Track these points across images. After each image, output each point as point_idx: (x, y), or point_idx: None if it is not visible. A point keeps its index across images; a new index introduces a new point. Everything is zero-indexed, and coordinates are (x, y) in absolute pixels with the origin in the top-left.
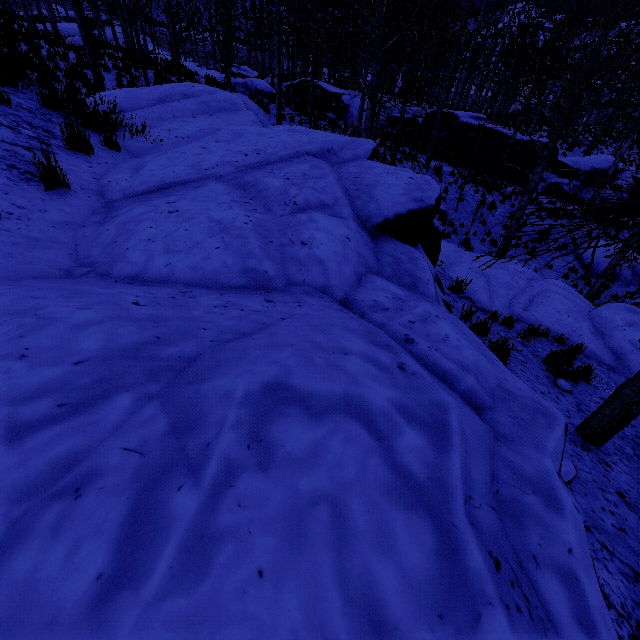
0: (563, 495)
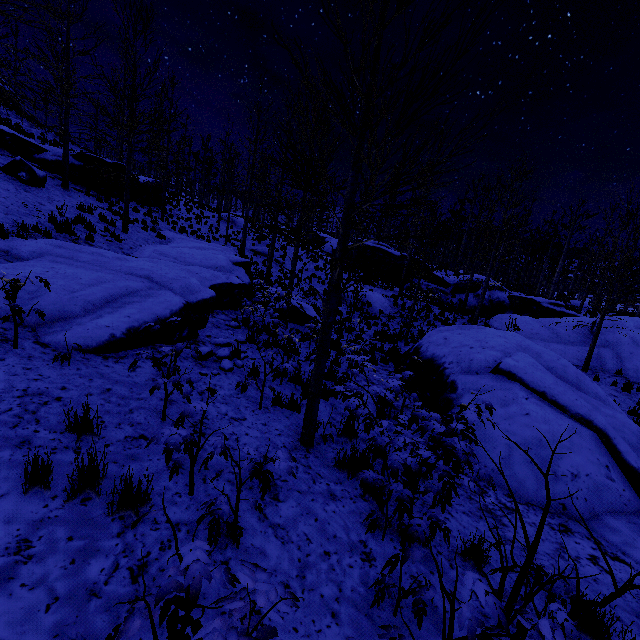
0: (0, 127)
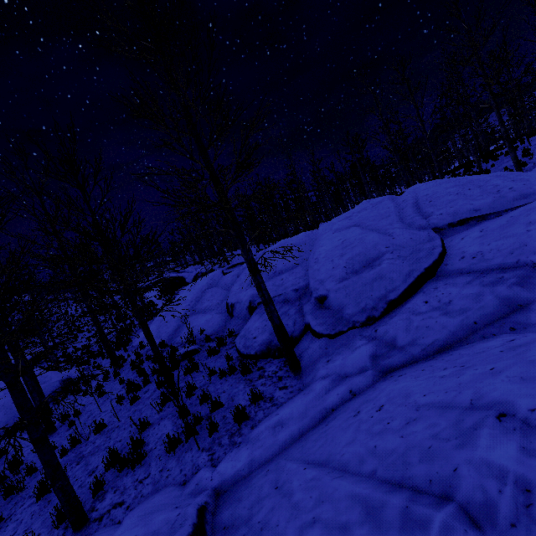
0: None
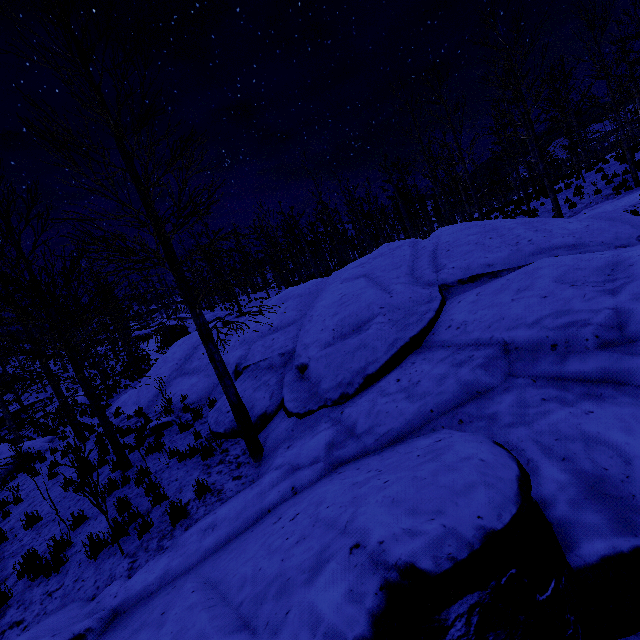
0: None
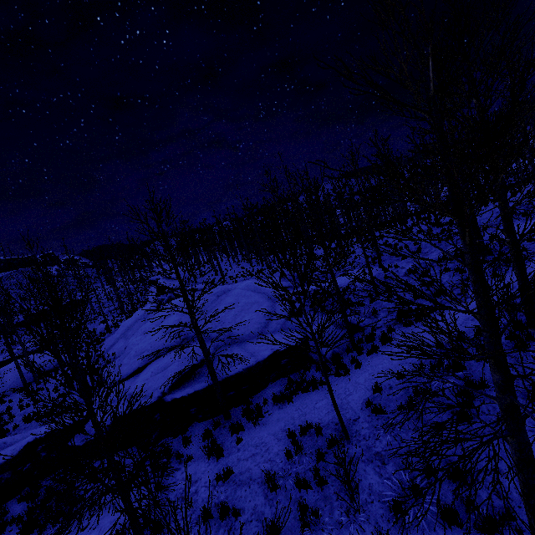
0: None
